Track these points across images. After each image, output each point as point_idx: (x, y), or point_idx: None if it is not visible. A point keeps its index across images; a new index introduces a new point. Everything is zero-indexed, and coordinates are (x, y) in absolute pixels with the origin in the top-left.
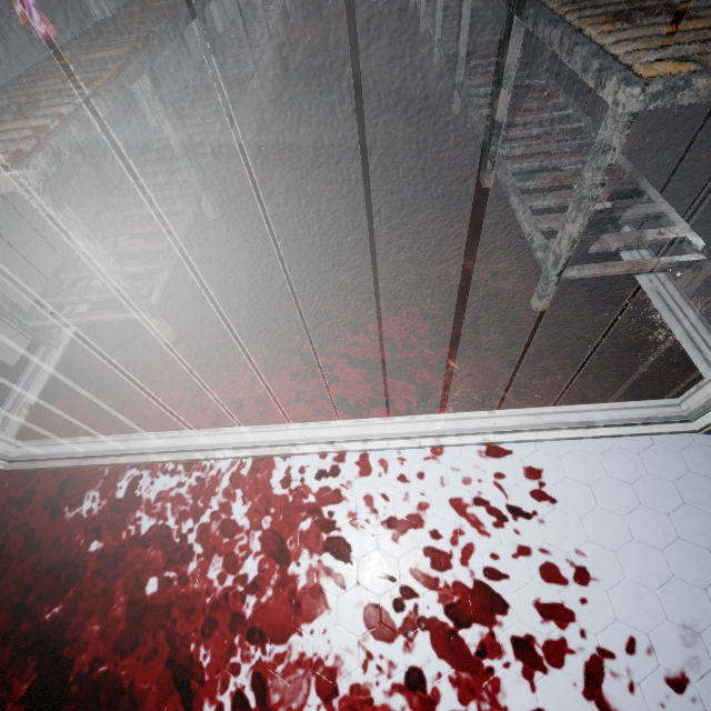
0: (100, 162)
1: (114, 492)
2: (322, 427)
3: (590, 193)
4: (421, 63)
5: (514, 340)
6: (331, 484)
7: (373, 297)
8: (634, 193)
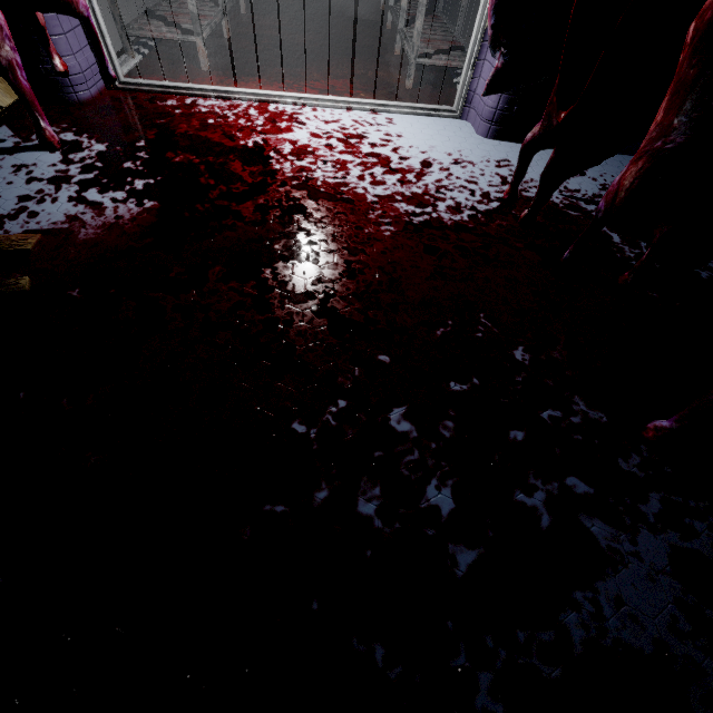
0: (134, 2)
1: (185, 102)
2: (296, 94)
3: (422, 2)
4: (373, 6)
5: (394, 93)
6: (298, 112)
7: (326, 74)
8: (461, 49)
